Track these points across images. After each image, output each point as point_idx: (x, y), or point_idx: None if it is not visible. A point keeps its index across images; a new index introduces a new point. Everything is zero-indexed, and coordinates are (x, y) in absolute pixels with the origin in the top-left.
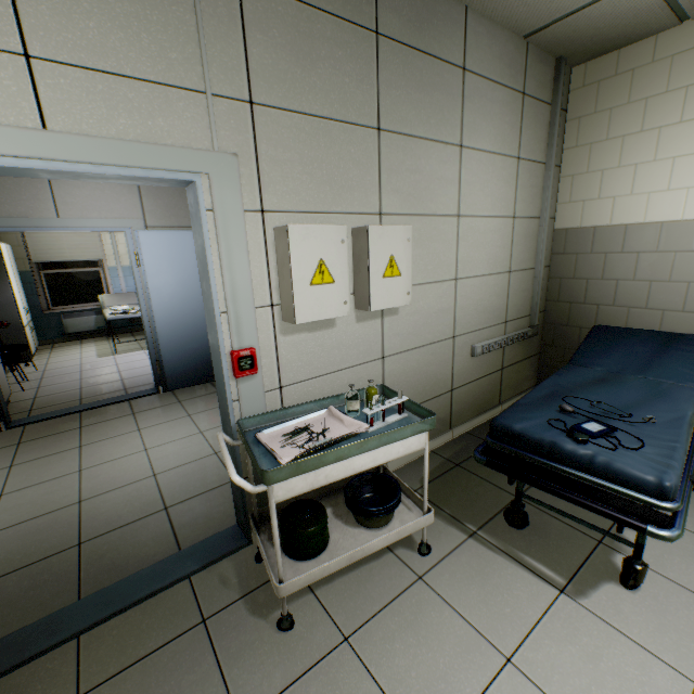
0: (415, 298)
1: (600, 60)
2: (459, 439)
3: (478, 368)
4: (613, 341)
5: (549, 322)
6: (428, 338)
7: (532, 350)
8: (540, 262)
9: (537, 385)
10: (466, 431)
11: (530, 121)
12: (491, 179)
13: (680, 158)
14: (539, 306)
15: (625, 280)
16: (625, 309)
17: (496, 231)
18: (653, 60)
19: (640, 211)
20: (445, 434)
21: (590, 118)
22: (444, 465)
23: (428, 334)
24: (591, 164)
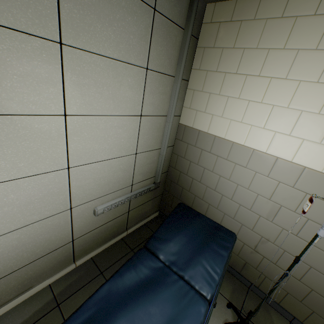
0: (1, 194)
1: (224, 3)
2: (80, 267)
3: (104, 218)
4: (182, 224)
5: (169, 178)
6: (33, 218)
7: (157, 194)
8: (164, 146)
9: (89, 298)
10: (92, 256)
11: (162, 39)
12: (113, 83)
13: (252, 103)
14: (162, 171)
15: (208, 170)
16: (205, 186)
17: (120, 126)
18: (255, 17)
19: (224, 130)
20: (66, 268)
21: (210, 51)
22: (46, 307)
23: (32, 215)
24: (205, 86)
